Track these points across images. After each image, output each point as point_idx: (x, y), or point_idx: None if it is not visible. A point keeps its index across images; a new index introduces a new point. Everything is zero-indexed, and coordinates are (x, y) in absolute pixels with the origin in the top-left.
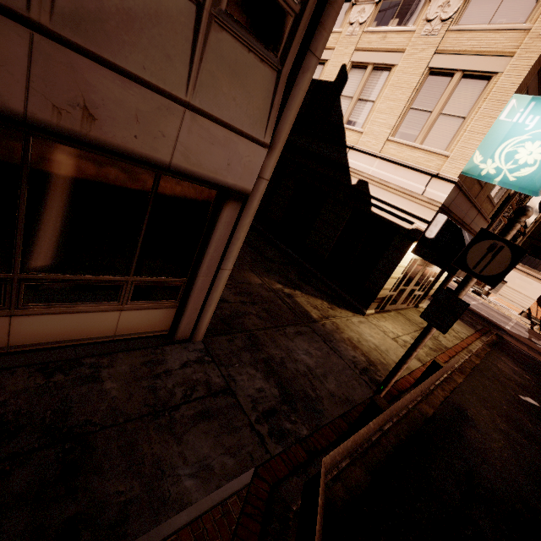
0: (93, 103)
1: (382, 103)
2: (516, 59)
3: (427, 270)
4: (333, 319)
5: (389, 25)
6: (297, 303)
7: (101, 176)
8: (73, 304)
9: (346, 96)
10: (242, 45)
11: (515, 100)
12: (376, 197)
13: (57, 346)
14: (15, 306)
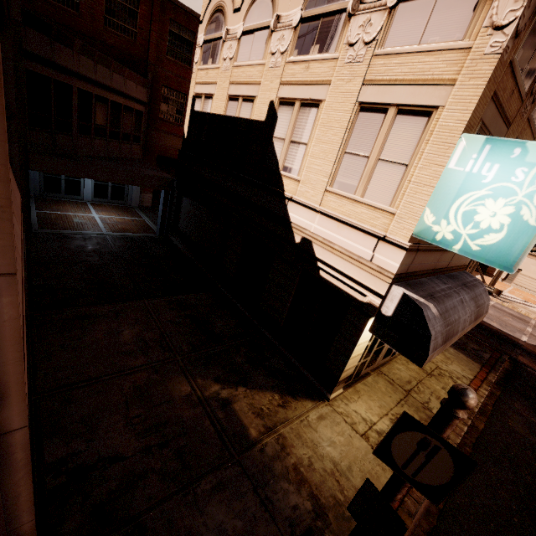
0: None
1: (315, 146)
2: (459, 88)
3: None
4: (281, 428)
5: (310, 53)
6: (234, 413)
7: None
8: None
9: (278, 138)
10: None
11: (464, 142)
12: (322, 260)
13: None
14: None
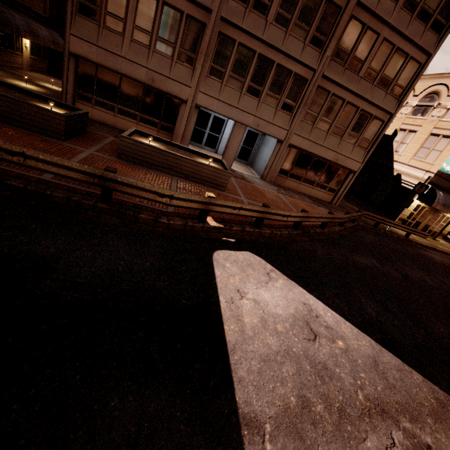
0: (338, 159)
1: (410, 144)
2: None
3: (436, 215)
4: None
5: (417, 116)
6: None
7: (333, 168)
8: (320, 189)
9: (395, 141)
10: (359, 148)
11: None
12: (403, 179)
13: (314, 197)
14: (314, 187)
